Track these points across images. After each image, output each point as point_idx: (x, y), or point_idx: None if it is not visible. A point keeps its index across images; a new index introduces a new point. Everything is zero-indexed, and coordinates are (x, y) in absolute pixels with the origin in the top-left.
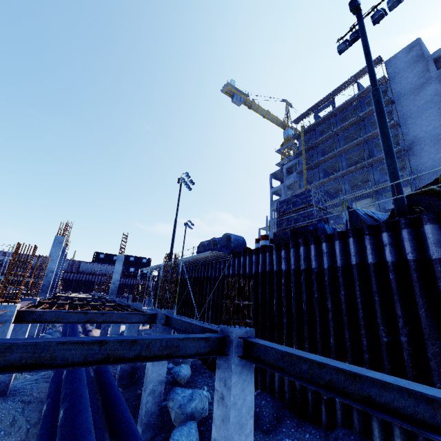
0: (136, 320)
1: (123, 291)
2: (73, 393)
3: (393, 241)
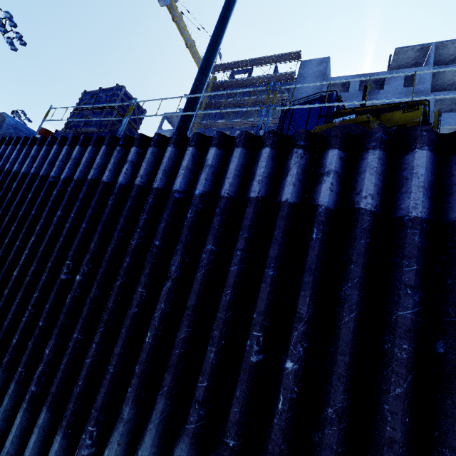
0: None
1: None
2: None
3: (137, 160)
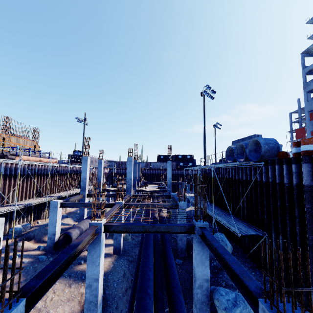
0: (178, 230)
1: (178, 179)
2: (141, 287)
3: None
